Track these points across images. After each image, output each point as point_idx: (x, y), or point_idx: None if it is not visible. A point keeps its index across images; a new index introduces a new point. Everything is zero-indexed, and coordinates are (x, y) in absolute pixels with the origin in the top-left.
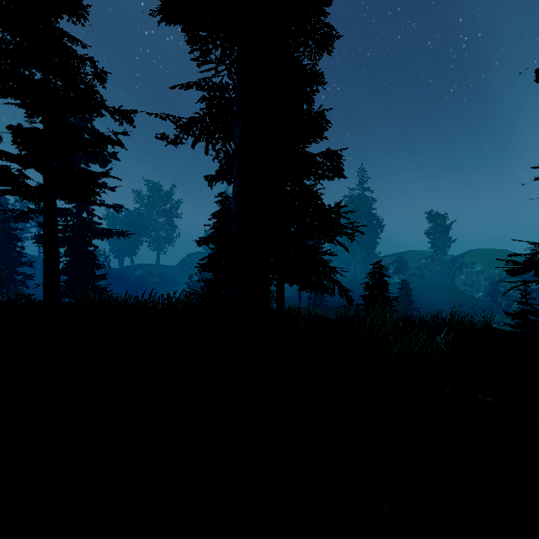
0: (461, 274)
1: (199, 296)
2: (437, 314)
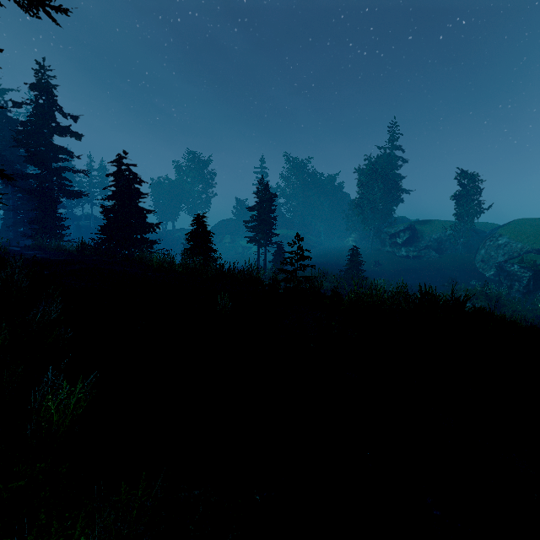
0: (483, 249)
1: (101, 243)
2: (229, 264)
